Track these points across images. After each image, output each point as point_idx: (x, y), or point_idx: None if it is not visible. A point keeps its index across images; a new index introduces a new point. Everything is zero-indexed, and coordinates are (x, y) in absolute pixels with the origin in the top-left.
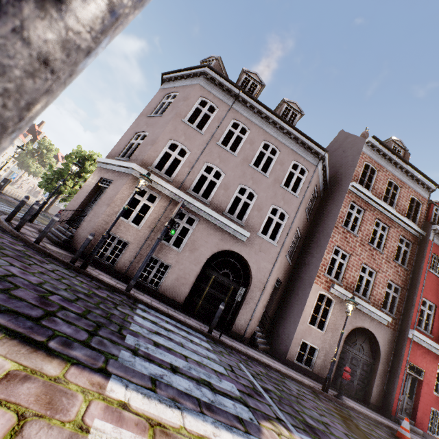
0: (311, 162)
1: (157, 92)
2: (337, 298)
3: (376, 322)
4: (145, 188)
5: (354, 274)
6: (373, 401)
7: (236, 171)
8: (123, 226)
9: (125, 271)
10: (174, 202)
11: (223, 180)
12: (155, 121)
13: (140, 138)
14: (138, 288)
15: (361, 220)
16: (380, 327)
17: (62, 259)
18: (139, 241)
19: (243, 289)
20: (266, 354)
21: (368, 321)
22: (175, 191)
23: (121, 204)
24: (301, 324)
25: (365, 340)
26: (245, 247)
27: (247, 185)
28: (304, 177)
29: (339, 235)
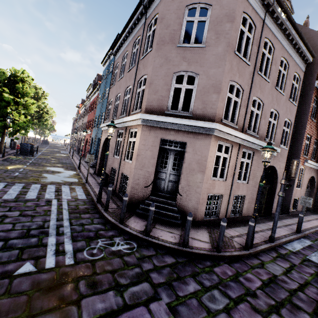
0: (302, 69)
1: (165, 1)
2: (305, 167)
3: (315, 170)
4: (221, 143)
5: (311, 148)
6: (311, 208)
7: (269, 98)
8: (216, 184)
9: (226, 216)
10: (240, 146)
11: (263, 110)
12: (197, 54)
13: (185, 81)
14: (233, 221)
15: (316, 109)
16: (316, 172)
17: (246, 253)
18: (227, 190)
19: (308, 198)
20: (283, 215)
21: (313, 172)
22: (244, 137)
23: (212, 167)
24: (294, 190)
25: (309, 181)
26: (275, 159)
27: (274, 108)
28: (297, 85)
29: (309, 125)
